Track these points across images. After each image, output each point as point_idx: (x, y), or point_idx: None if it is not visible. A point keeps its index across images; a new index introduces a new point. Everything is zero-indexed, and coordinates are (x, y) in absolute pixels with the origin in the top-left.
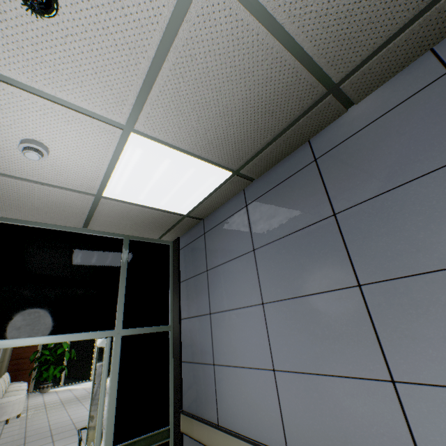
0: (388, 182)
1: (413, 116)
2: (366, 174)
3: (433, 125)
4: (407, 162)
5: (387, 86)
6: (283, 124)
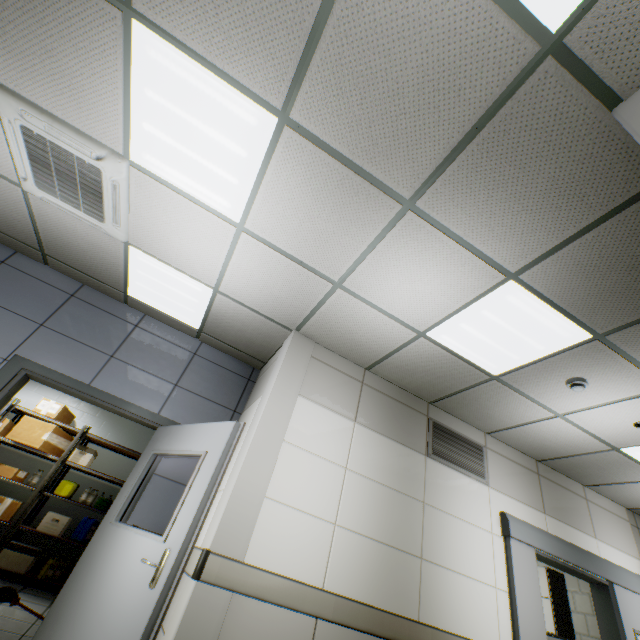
0: (4, 303)
1: (48, 294)
2: (5, 292)
3: (44, 303)
4: (20, 304)
5: (64, 277)
6: (11, 234)
